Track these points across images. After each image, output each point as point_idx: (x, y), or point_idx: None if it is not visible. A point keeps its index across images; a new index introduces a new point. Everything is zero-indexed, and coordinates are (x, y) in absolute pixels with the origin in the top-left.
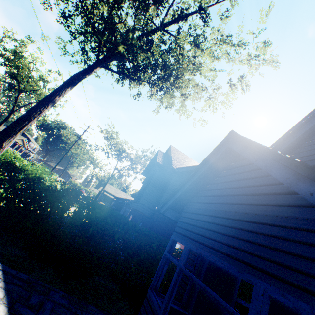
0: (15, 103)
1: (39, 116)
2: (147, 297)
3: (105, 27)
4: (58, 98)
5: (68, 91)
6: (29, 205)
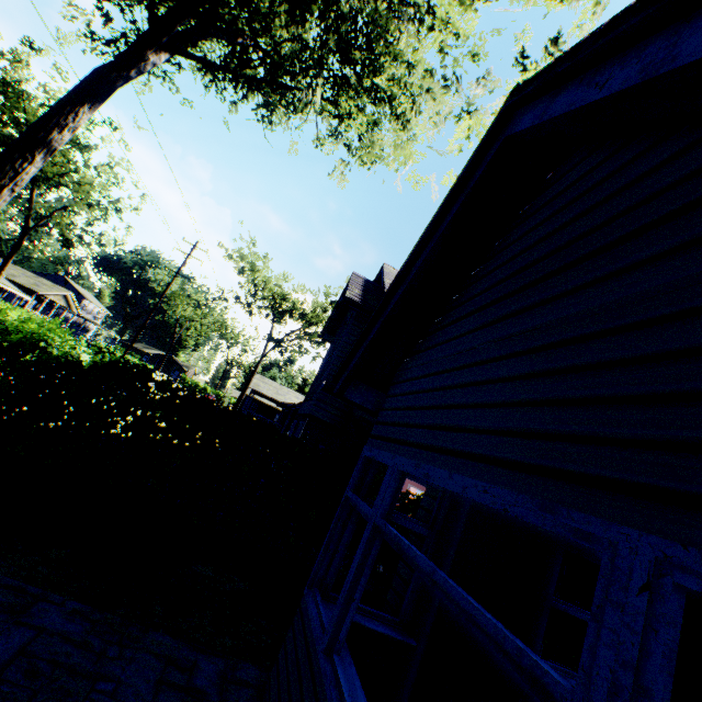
0: (28, 209)
1: (13, 186)
2: (302, 607)
3: None
4: (59, 134)
5: (85, 117)
6: (16, 408)
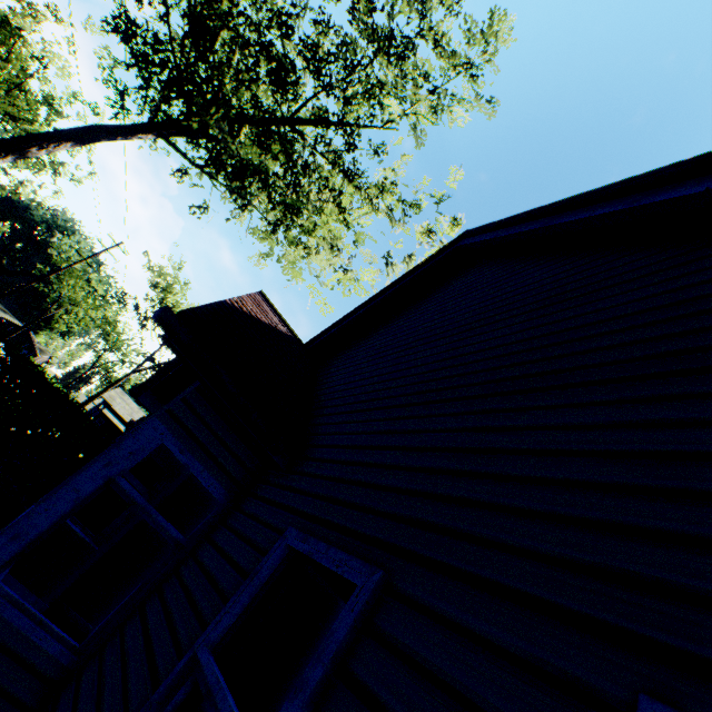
0: None
1: None
2: None
3: (179, 77)
4: (38, 151)
5: (66, 148)
6: None
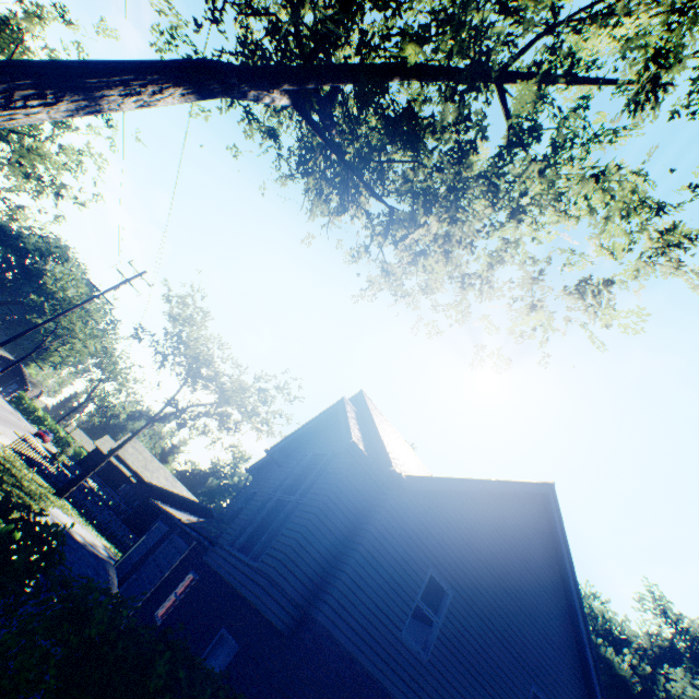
0: None
1: None
2: None
3: None
4: (121, 96)
5: (170, 99)
6: None
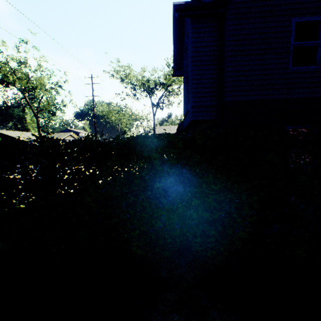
0: (30, 107)
1: None
2: None
3: None
4: None
5: None
6: None
